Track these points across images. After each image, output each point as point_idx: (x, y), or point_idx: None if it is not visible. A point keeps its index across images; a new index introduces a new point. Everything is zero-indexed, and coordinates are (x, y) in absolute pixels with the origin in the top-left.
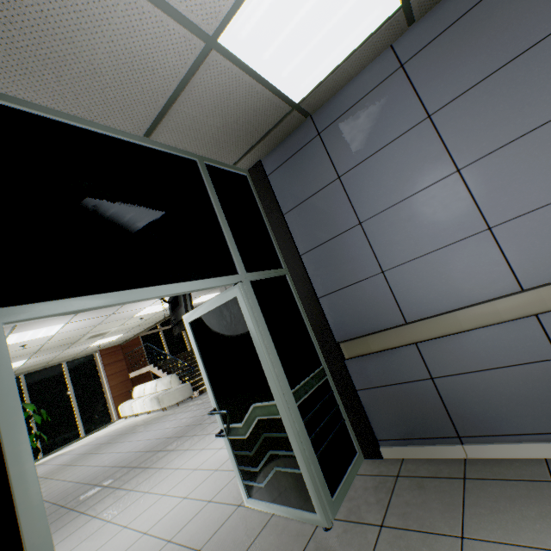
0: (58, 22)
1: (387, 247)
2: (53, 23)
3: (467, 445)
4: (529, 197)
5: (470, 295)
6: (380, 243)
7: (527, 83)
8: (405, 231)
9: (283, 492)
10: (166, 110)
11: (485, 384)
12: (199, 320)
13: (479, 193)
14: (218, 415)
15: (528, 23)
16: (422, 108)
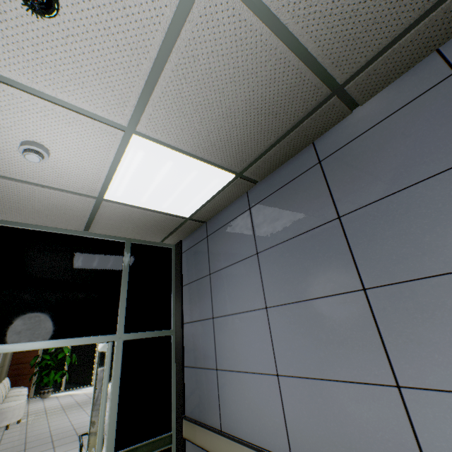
0: (10, 198)
1: (222, 348)
2: (7, 198)
3: None
4: (304, 362)
5: (259, 435)
6: (219, 342)
7: (311, 256)
8: (233, 341)
9: None
10: (92, 221)
11: None
12: (101, 353)
13: (276, 336)
14: (87, 439)
15: (316, 207)
16: (255, 245)
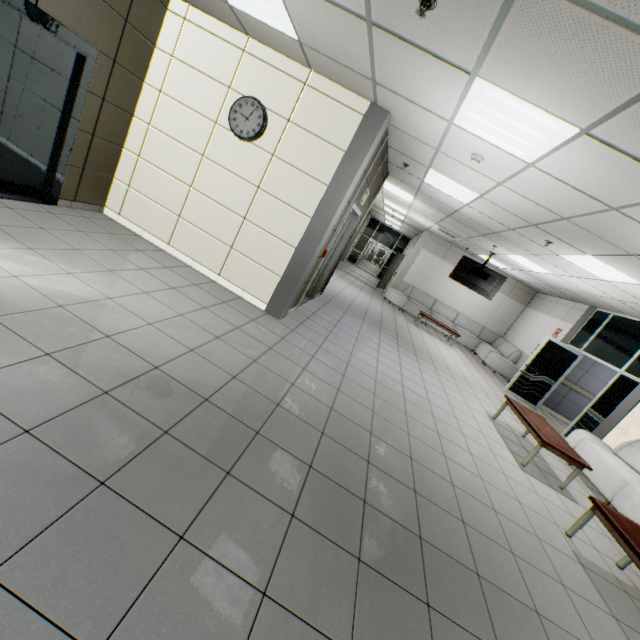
0: None
1: (594, 369)
2: None
3: (553, 411)
4: None
5: (592, 392)
6: (594, 366)
7: None
8: (601, 370)
9: (527, 396)
10: None
11: (571, 405)
12: (554, 343)
13: None
14: (525, 367)
15: None
16: None
